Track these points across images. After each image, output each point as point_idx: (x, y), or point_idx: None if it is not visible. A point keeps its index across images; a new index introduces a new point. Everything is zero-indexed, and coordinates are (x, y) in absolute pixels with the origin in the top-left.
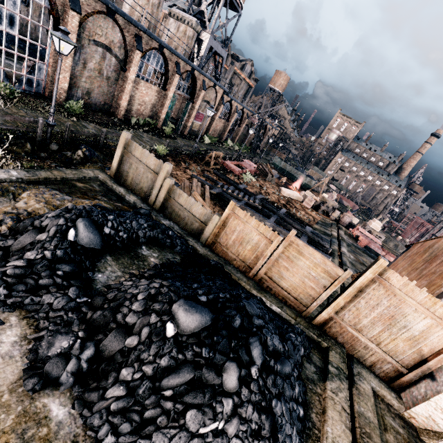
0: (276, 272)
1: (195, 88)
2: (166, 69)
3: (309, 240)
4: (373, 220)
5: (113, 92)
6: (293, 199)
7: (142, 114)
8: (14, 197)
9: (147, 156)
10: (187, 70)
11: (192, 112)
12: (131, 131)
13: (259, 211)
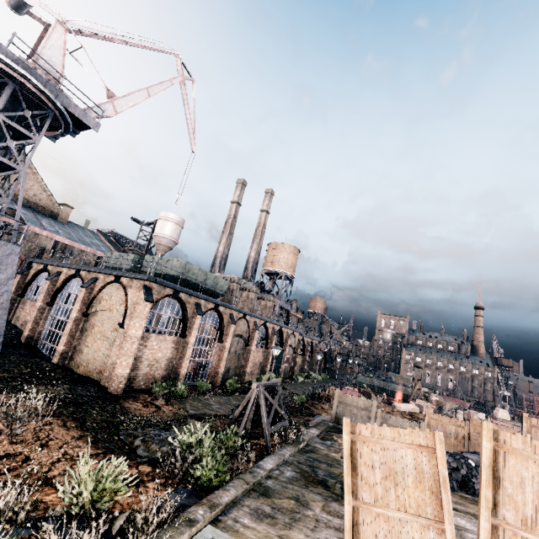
0: (479, 447)
1: (283, 339)
2: (267, 334)
3: None
4: (496, 410)
5: (240, 363)
6: (412, 412)
7: (254, 373)
8: (333, 440)
9: (356, 400)
10: (278, 330)
11: (284, 358)
12: None
13: None
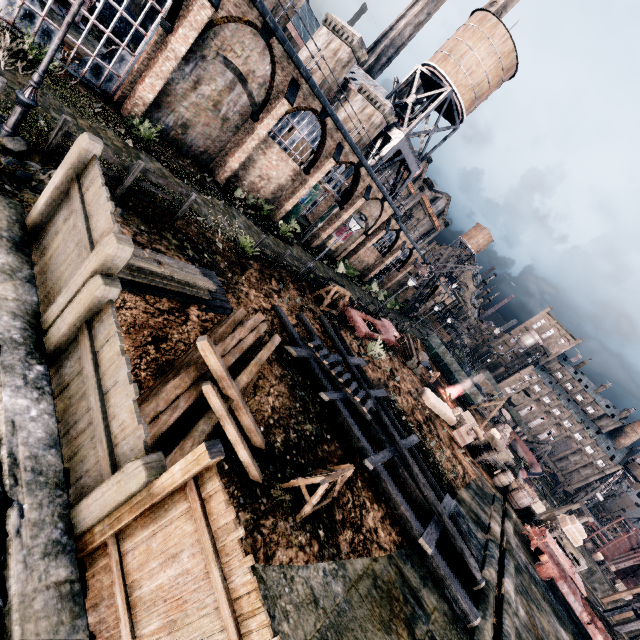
0: None
1: (353, 191)
2: (320, 146)
3: (443, 536)
4: (571, 518)
5: (225, 141)
6: (439, 417)
7: (259, 192)
8: None
9: (100, 204)
10: (350, 162)
11: (336, 221)
12: (221, 203)
13: (366, 424)
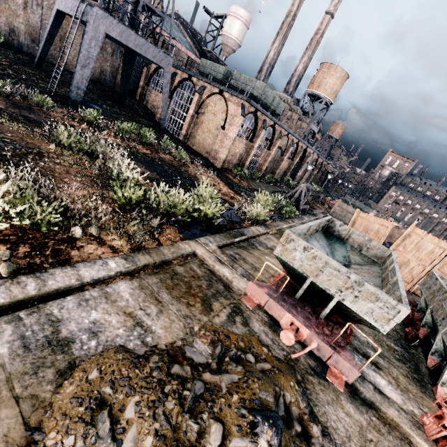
0: None
1: (304, 156)
2: (296, 150)
3: None
4: None
5: (273, 166)
6: None
7: (279, 174)
8: None
9: (349, 207)
10: (304, 148)
11: (300, 170)
12: (284, 187)
13: None
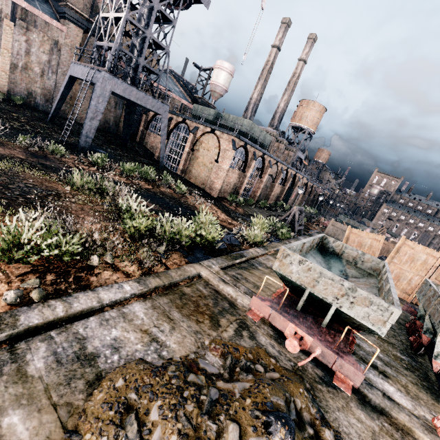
0: None
1: (295, 181)
2: (286, 176)
3: None
4: None
5: (266, 192)
6: None
7: (272, 200)
8: None
9: (342, 226)
10: (293, 174)
11: (292, 194)
12: (279, 211)
13: None
